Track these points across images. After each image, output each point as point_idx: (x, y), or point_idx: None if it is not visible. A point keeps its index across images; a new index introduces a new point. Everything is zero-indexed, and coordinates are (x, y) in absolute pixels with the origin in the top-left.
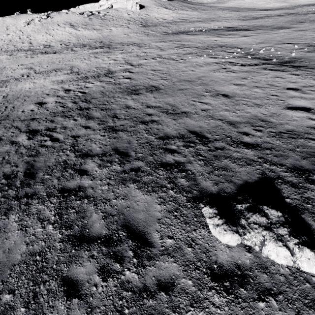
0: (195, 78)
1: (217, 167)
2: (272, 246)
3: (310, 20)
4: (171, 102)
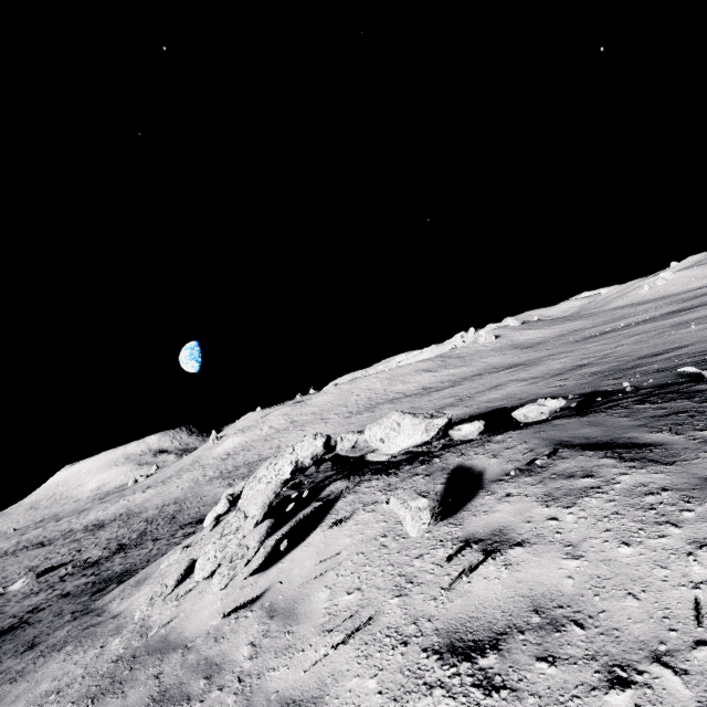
0: None
1: None
2: None
3: None
4: None
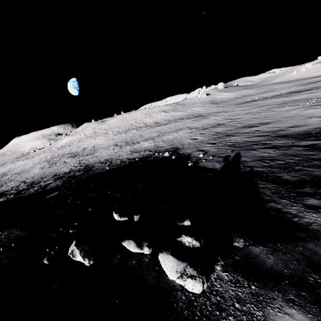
0: (292, 115)
1: None
2: None
3: None
4: (287, 124)
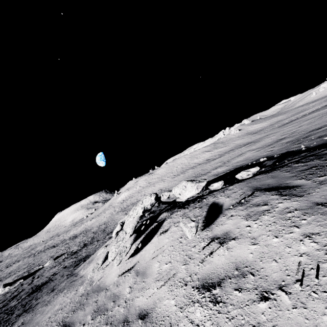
0: None
1: None
2: None
3: None
4: None
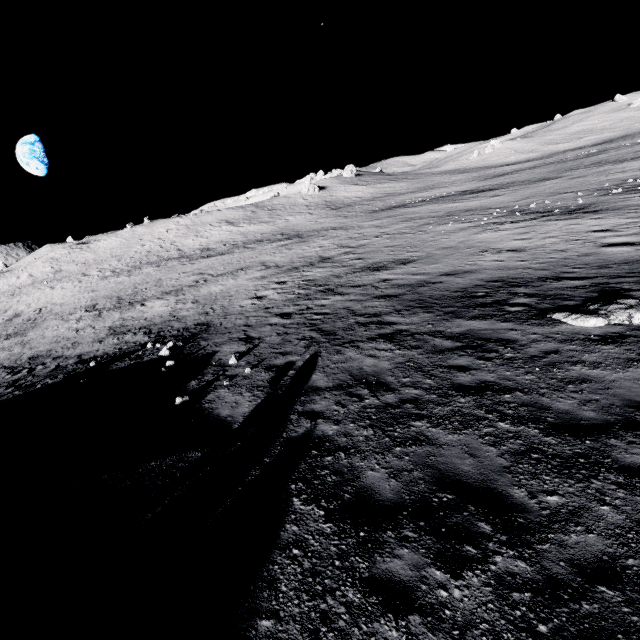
0: (455, 243)
1: (546, 295)
2: (639, 315)
3: (585, 166)
4: (441, 267)
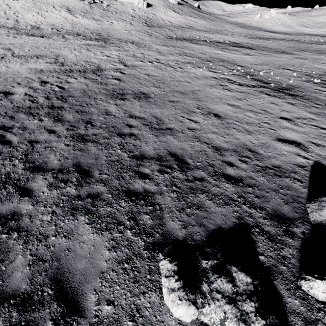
0: (190, 90)
1: (191, 203)
2: None
3: (311, 50)
4: (158, 115)
